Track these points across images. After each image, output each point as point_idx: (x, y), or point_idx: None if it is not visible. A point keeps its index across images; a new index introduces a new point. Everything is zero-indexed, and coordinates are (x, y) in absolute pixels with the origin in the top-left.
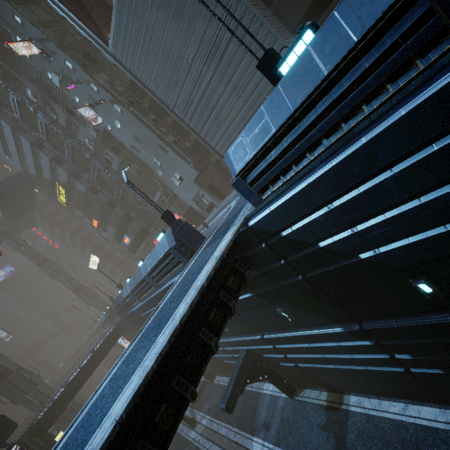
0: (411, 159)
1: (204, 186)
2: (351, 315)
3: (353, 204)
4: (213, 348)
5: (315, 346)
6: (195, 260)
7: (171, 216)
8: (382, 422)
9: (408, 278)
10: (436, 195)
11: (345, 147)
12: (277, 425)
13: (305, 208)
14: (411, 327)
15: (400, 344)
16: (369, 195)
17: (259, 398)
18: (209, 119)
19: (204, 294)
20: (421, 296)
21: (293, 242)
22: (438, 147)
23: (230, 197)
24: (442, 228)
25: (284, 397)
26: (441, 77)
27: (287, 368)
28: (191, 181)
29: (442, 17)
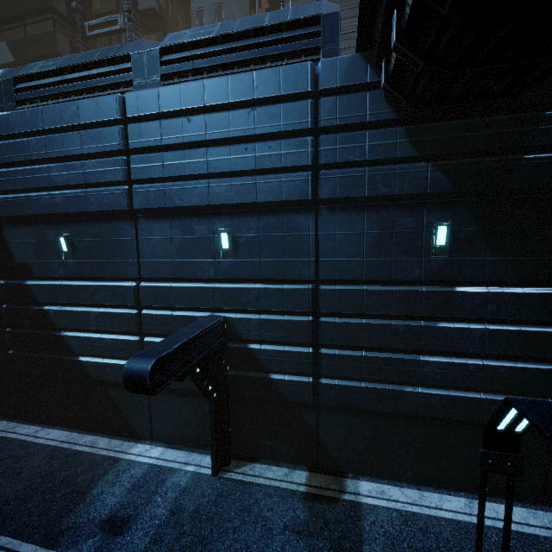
0: None
1: None
2: None
3: None
4: None
5: (428, 327)
6: None
7: None
8: (435, 524)
9: None
10: None
11: None
12: (156, 523)
13: None
14: None
15: None
16: None
17: (109, 467)
18: None
19: None
20: None
21: None
22: None
23: None
24: None
25: (192, 471)
26: None
27: (280, 388)
28: None
29: None
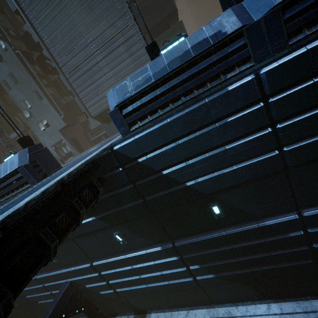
0: (226, 119)
1: (68, 137)
2: (169, 235)
3: (191, 143)
4: (51, 251)
5: (136, 268)
6: (47, 178)
7: (31, 142)
8: None
9: (208, 203)
10: (233, 145)
11: (194, 104)
12: None
13: (161, 140)
14: (204, 241)
15: (195, 256)
16: (201, 138)
17: None
18: (90, 86)
19: (57, 194)
20: (213, 217)
21: (145, 168)
22: (239, 115)
23: (89, 149)
24: (232, 167)
25: None
26: (246, 77)
27: (105, 296)
28: (57, 130)
29: (249, 50)
